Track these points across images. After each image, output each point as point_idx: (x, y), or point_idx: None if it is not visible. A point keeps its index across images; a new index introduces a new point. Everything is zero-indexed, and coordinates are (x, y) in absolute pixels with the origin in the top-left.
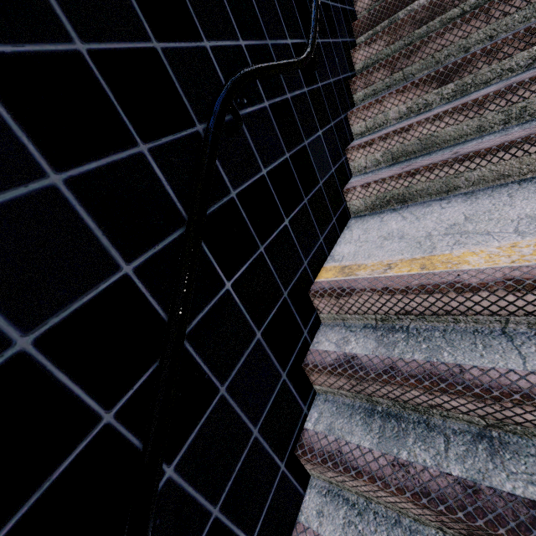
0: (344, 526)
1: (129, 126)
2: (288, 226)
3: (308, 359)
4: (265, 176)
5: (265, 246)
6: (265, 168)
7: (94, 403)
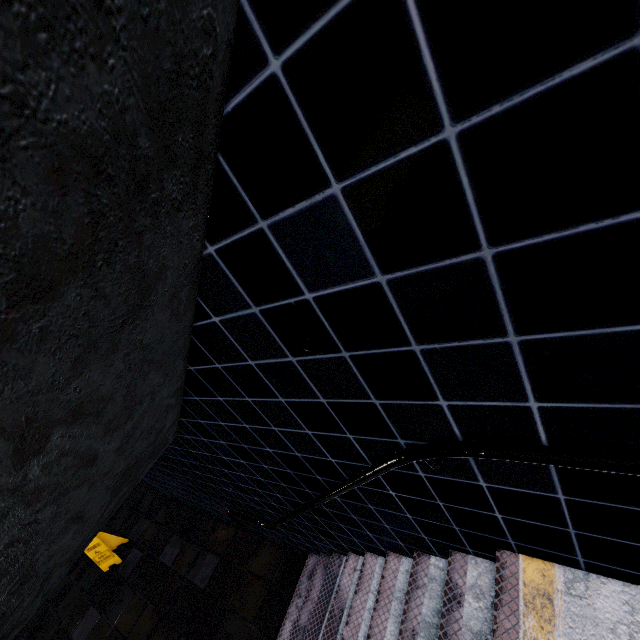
0: (403, 590)
1: (343, 428)
2: (499, 517)
3: (456, 555)
4: (483, 486)
5: (446, 504)
6: (486, 483)
7: (315, 473)
